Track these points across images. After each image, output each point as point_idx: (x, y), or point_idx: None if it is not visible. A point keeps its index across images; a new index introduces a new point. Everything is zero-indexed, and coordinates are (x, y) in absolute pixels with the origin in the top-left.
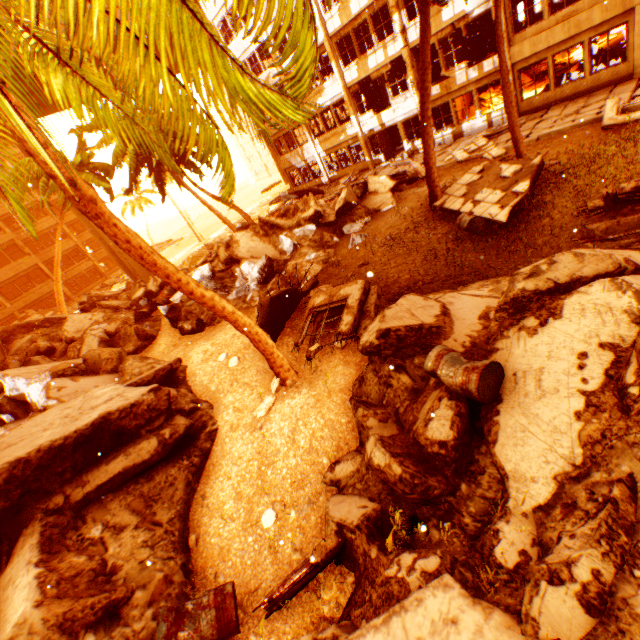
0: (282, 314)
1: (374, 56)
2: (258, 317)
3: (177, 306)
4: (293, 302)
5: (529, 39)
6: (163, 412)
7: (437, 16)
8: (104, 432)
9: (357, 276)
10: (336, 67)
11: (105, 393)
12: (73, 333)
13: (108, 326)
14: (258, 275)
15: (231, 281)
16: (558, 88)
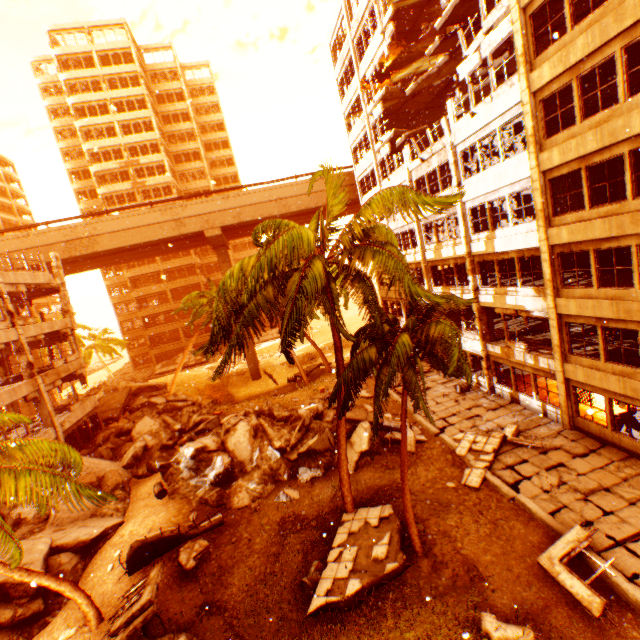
0: (152, 553)
1: (454, 292)
2: (128, 552)
3: (168, 464)
4: (172, 543)
5: (583, 367)
6: (30, 594)
7: (502, 296)
8: (2, 589)
9: (233, 546)
10: (426, 283)
11: (37, 551)
12: (136, 432)
13: (151, 440)
14: (213, 477)
15: (206, 464)
16: (616, 432)
